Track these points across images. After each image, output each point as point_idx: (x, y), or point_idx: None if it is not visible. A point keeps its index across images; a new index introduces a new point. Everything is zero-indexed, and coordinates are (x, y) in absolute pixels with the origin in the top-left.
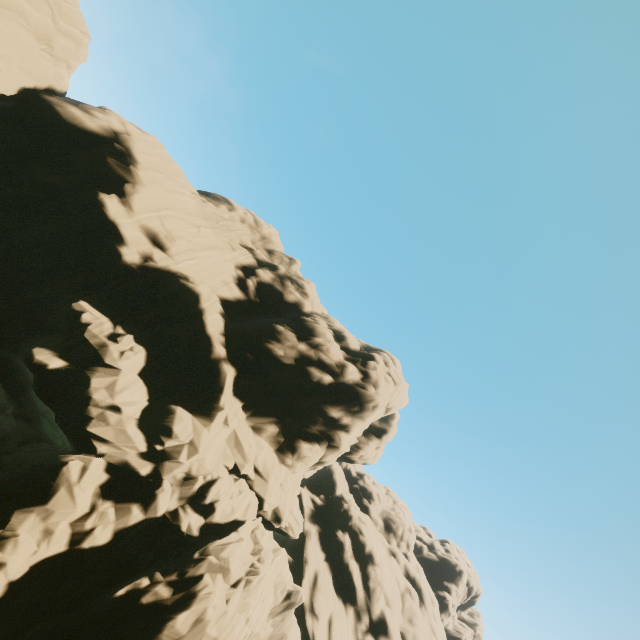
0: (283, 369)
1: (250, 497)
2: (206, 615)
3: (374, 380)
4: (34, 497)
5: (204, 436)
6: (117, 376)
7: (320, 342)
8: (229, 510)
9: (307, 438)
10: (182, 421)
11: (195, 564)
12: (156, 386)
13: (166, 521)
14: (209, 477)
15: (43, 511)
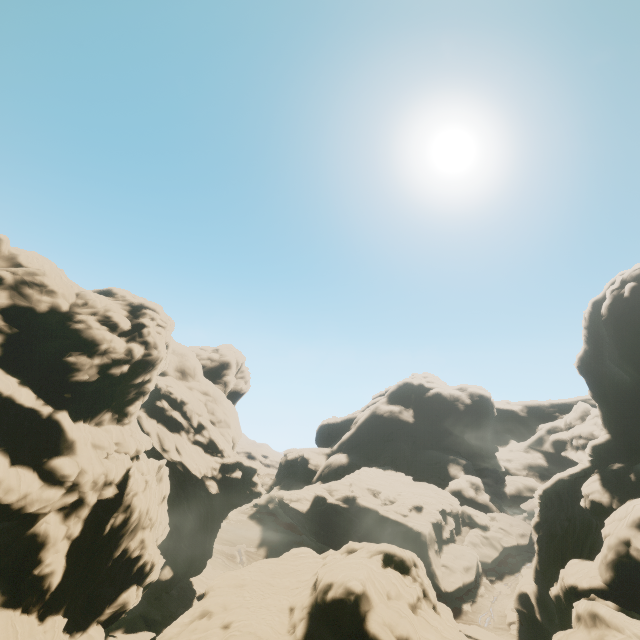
0: (93, 383)
1: (126, 458)
2: (143, 506)
3: (153, 344)
4: (41, 546)
5: (85, 459)
6: (6, 480)
7: (106, 348)
8: (122, 472)
9: (130, 403)
10: (68, 464)
11: (127, 500)
12: (25, 460)
13: (100, 500)
14: (106, 472)
15: (52, 544)
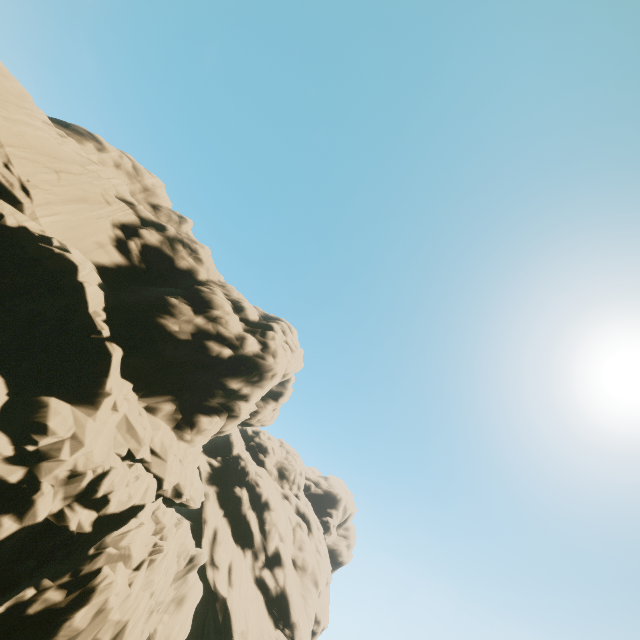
0: (179, 345)
1: (148, 480)
2: (108, 604)
3: (273, 350)
4: None
5: (89, 427)
6: None
7: (218, 315)
8: (126, 498)
9: (206, 412)
10: (59, 414)
11: (91, 560)
12: (16, 375)
13: (49, 525)
14: (100, 470)
15: None
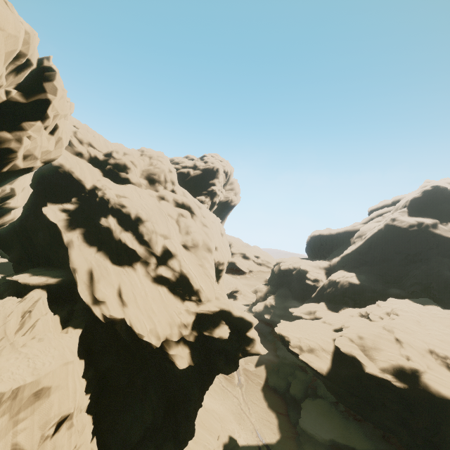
0: None
1: None
2: None
3: None
4: None
5: None
6: None
7: None
8: None
9: None
10: None
11: None
12: None
13: None
14: None
15: None
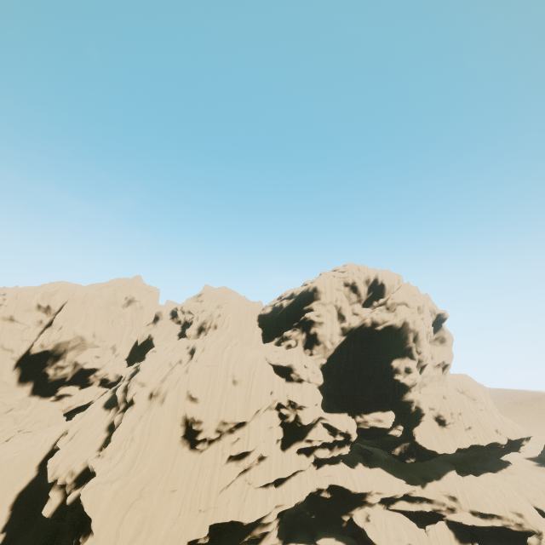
0: None
1: None
2: None
3: None
4: None
5: None
6: None
7: None
8: None
9: None
10: None
11: None
12: None
13: None
14: None
15: None
